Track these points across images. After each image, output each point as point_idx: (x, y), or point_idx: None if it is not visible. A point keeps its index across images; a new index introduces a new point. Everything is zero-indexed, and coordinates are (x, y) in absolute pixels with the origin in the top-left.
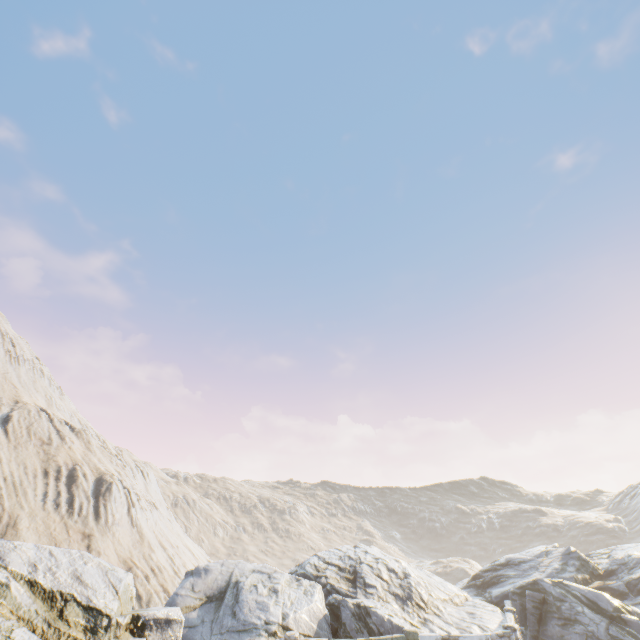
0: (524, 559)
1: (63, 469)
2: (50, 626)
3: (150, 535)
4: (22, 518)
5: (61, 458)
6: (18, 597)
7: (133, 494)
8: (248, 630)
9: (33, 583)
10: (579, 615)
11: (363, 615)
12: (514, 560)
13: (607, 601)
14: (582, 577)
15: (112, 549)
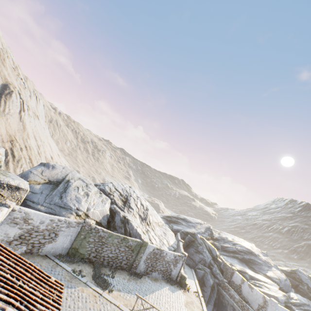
0: (191, 221)
1: None
2: None
3: (30, 130)
4: None
5: None
6: None
7: (25, 105)
8: (66, 208)
9: None
10: (204, 252)
11: (125, 222)
12: (187, 220)
13: (215, 252)
14: (208, 237)
15: (4, 126)
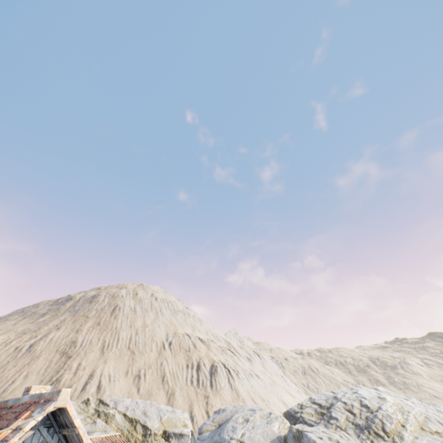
0: None
1: (194, 363)
2: (129, 432)
3: (244, 394)
4: (176, 390)
5: (194, 357)
6: (118, 420)
7: (232, 371)
8: (221, 442)
9: (125, 414)
10: None
11: (300, 437)
12: None
13: None
14: None
15: (219, 403)
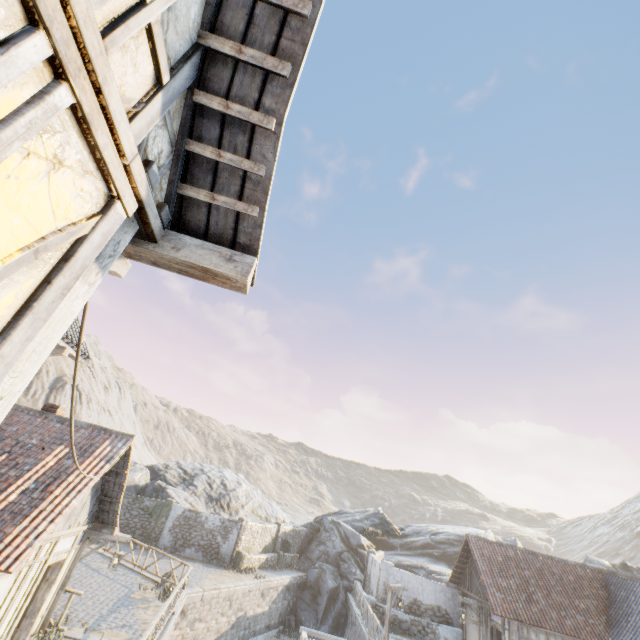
0: (348, 511)
1: None
2: None
3: None
4: None
5: None
6: None
7: (84, 396)
8: None
9: None
10: (329, 541)
11: (160, 491)
12: (341, 511)
13: (358, 540)
14: (373, 530)
15: None
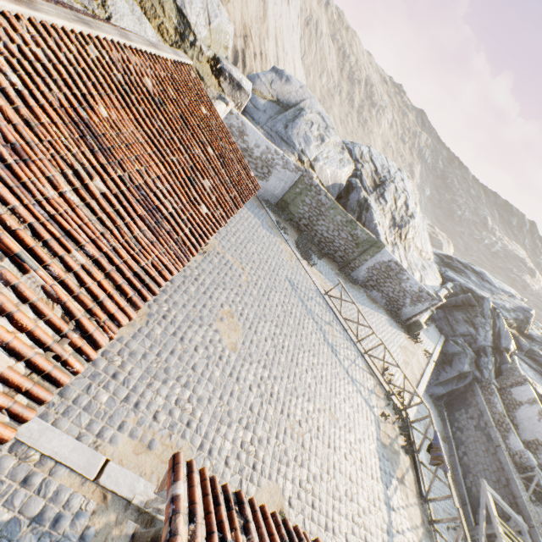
0: (492, 283)
1: None
2: None
3: (271, 22)
4: None
5: None
6: None
7: None
8: (288, 144)
9: None
10: (481, 329)
11: (363, 207)
12: (485, 277)
13: (508, 343)
14: (511, 323)
15: (239, 6)
